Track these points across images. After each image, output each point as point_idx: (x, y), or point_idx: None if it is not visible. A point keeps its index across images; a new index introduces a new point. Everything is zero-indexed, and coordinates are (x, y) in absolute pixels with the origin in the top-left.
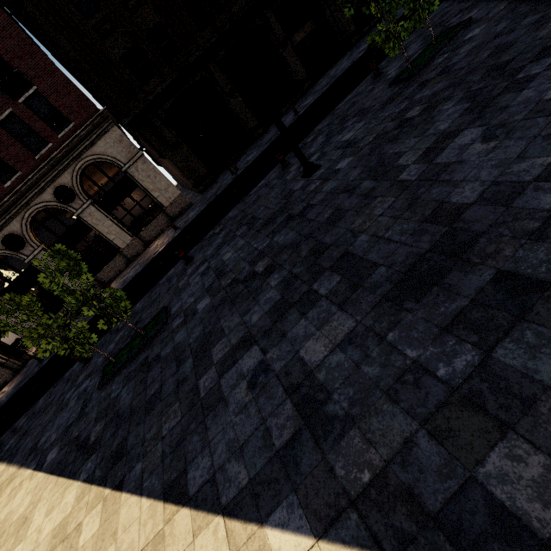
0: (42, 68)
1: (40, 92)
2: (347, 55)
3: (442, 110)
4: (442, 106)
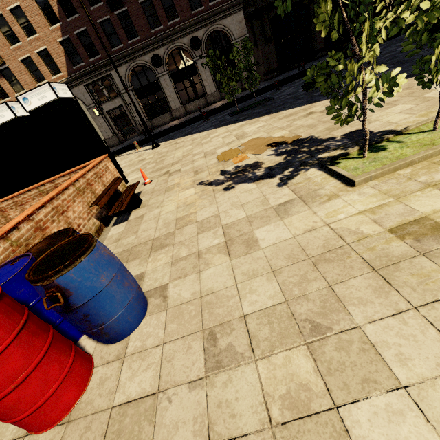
0: None
1: None
2: None
3: None
4: None
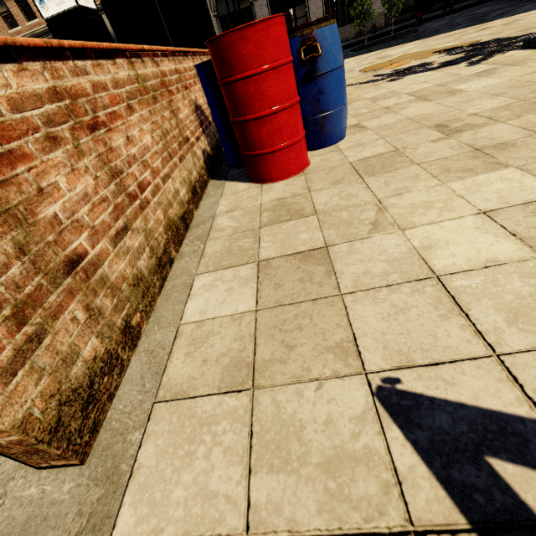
0: None
1: None
2: None
3: None
4: None
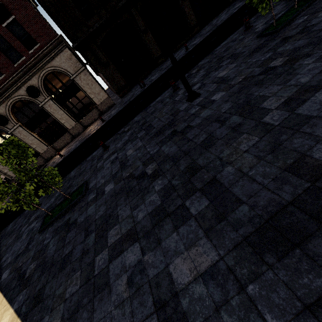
0: (18, 3)
1: (17, 20)
2: (225, 10)
3: (302, 64)
4: (303, 61)
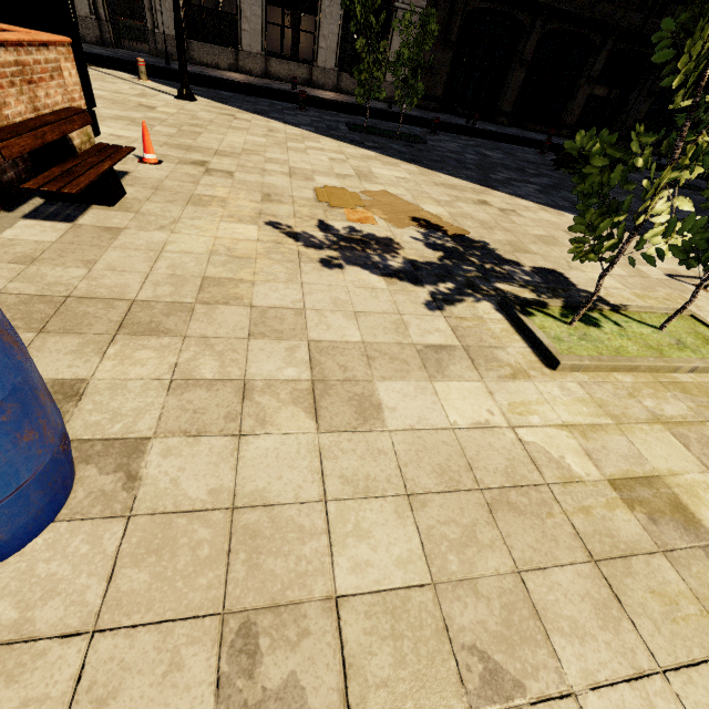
0: None
1: None
2: None
3: None
4: None
